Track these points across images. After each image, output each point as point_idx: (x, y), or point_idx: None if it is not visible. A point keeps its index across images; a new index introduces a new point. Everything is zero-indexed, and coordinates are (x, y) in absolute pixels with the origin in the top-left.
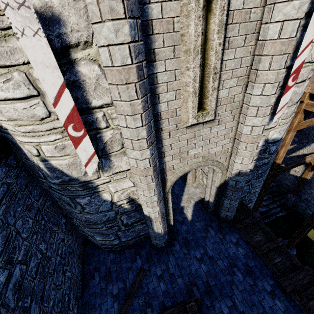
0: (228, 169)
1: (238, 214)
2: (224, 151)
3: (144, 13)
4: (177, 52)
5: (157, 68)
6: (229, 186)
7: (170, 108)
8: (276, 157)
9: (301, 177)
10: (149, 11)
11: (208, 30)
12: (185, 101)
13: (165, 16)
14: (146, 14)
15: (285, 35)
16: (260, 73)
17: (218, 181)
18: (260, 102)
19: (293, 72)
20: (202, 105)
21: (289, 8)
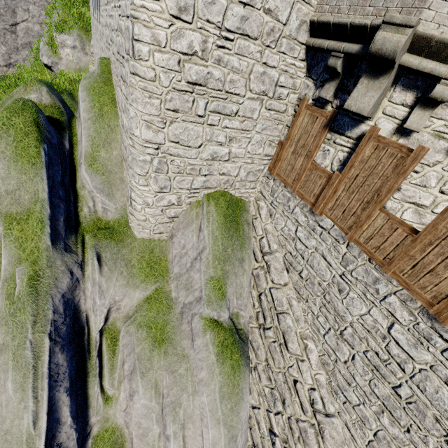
0: None
1: None
2: None
3: None
4: None
5: None
6: None
7: None
8: None
9: None
10: None
11: None
12: None
13: None
14: None
15: None
16: None
17: None
18: None
19: None
20: None
21: None
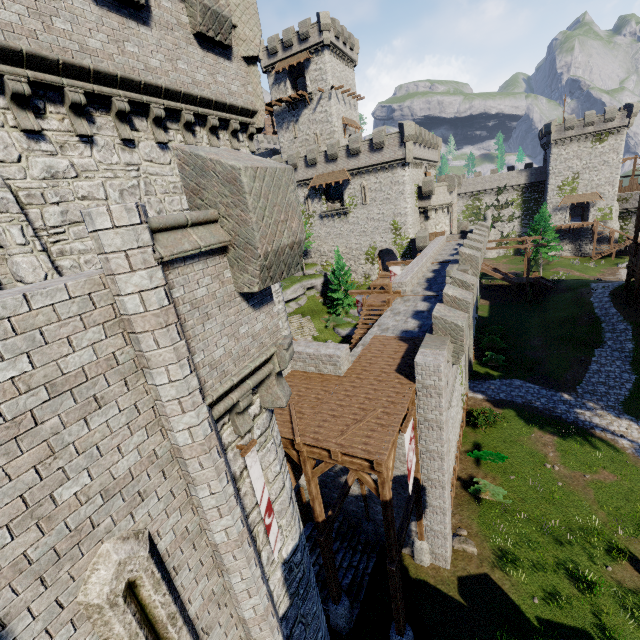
0: None
1: None
2: None
3: None
4: None
5: None
6: None
7: None
8: (316, 515)
9: (360, 495)
10: None
11: (141, 599)
12: None
13: None
14: None
15: (234, 535)
16: (229, 566)
17: None
18: (246, 585)
19: (265, 513)
20: None
21: (224, 521)
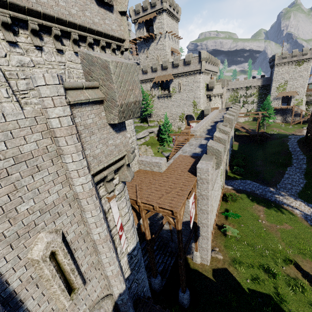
0: (113, 295)
1: (138, 310)
2: (104, 287)
3: (7, 292)
4: (40, 284)
5: (27, 304)
6: (119, 305)
7: (47, 311)
8: (146, 236)
9: (169, 229)
10: (11, 288)
11: (58, 260)
12: (57, 299)
13: (24, 280)
14: (8, 291)
15: (102, 236)
16: (100, 250)
17: (111, 306)
18: (108, 260)
19: (119, 230)
20: (72, 288)
21: (98, 229)
